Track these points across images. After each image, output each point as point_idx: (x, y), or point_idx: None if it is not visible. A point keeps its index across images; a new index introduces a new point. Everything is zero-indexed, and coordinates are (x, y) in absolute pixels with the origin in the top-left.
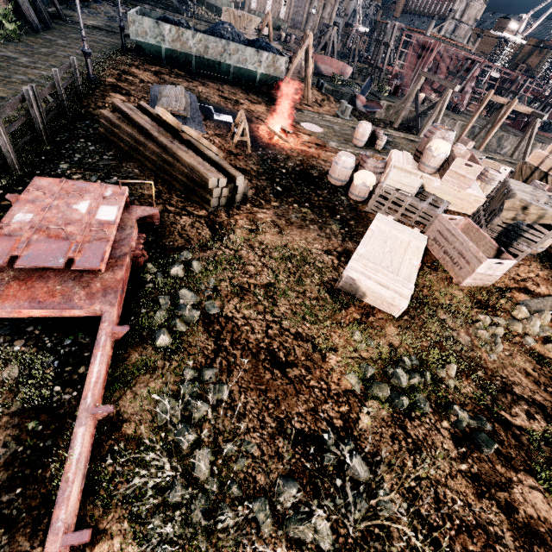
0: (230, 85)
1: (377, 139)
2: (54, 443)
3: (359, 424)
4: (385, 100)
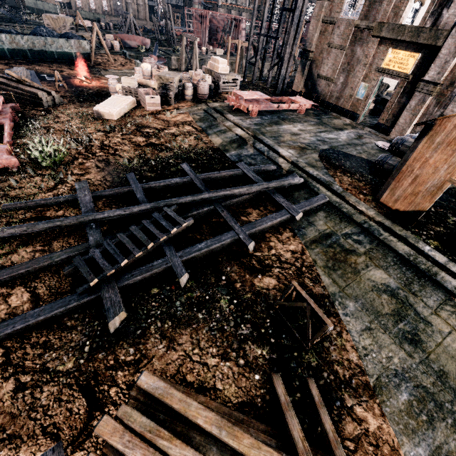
0: (58, 63)
1: None
2: None
3: (92, 136)
4: (175, 56)
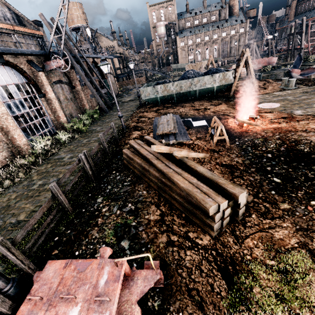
0: (198, 101)
1: None
2: None
3: None
4: None
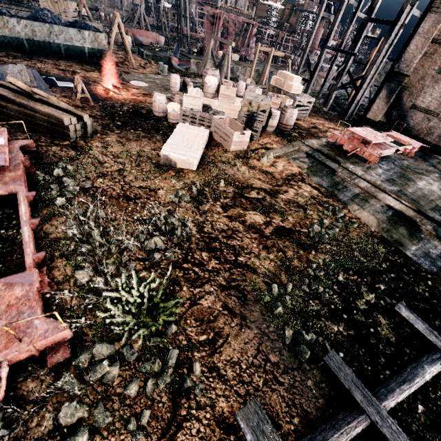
0: (65, 60)
1: (187, 85)
2: (12, 249)
3: (176, 211)
4: (194, 59)
